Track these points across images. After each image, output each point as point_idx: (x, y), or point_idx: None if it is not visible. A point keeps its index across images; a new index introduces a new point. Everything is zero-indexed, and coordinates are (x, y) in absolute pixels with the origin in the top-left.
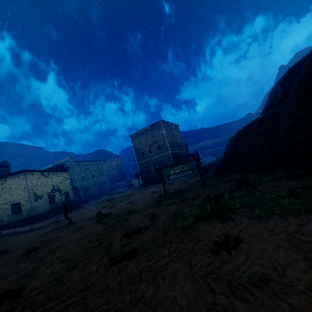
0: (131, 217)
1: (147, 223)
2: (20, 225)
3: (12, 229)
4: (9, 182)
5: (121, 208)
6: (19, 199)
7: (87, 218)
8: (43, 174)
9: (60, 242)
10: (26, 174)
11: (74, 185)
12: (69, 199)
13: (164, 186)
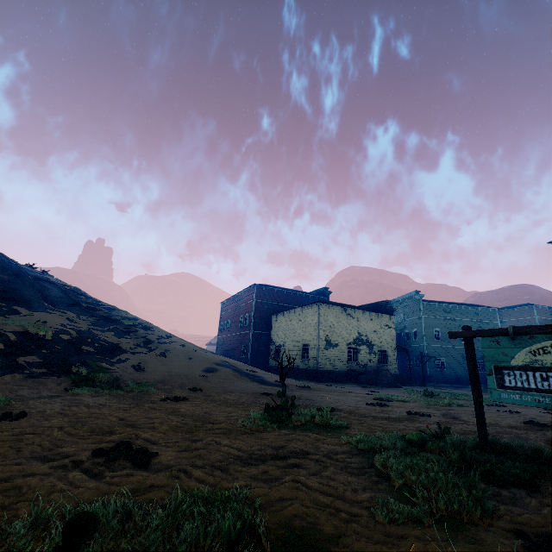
0: (275, 433)
1: (188, 460)
2: (306, 377)
3: (270, 374)
4: (304, 313)
5: (365, 412)
6: (309, 340)
7: (308, 400)
8: (345, 311)
9: (193, 406)
10: (319, 306)
11: (418, 344)
12: (386, 365)
13: (477, 403)
